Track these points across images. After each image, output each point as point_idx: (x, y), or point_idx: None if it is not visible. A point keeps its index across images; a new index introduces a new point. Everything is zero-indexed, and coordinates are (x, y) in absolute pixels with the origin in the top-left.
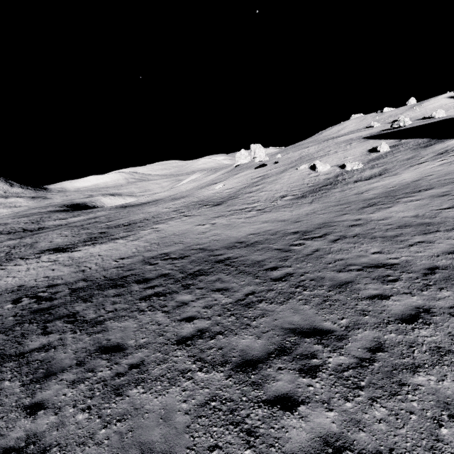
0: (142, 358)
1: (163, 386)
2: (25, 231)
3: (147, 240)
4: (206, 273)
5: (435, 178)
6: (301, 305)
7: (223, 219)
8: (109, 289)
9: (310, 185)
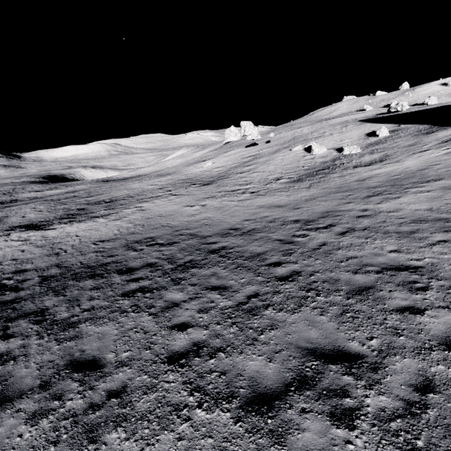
0: (124, 382)
1: (151, 429)
2: None
3: (131, 221)
4: (198, 265)
5: (443, 168)
6: (317, 315)
7: (214, 201)
8: (86, 280)
9: (306, 168)
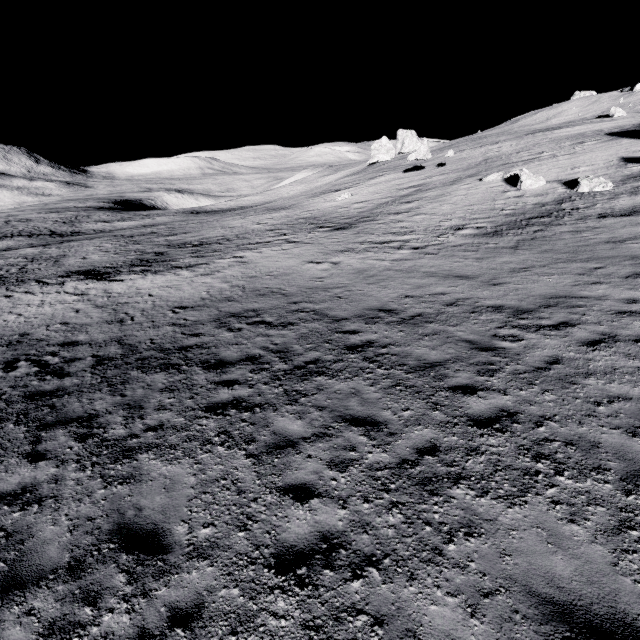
0: (198, 594)
1: None
2: (53, 235)
3: (226, 279)
4: (328, 371)
5: None
6: (564, 521)
7: (353, 257)
8: (156, 372)
9: (507, 212)
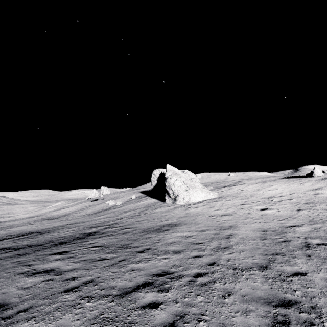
0: None
1: None
2: None
3: (0, 234)
4: (23, 235)
5: (124, 208)
6: (44, 233)
7: (49, 224)
8: None
9: (100, 210)
